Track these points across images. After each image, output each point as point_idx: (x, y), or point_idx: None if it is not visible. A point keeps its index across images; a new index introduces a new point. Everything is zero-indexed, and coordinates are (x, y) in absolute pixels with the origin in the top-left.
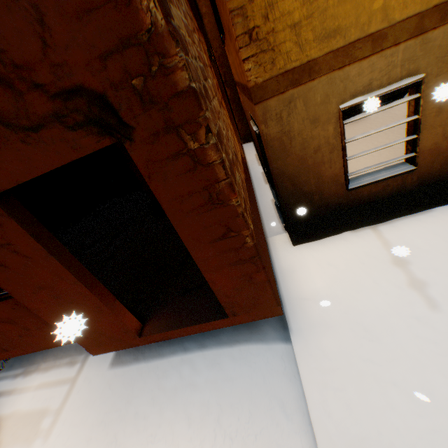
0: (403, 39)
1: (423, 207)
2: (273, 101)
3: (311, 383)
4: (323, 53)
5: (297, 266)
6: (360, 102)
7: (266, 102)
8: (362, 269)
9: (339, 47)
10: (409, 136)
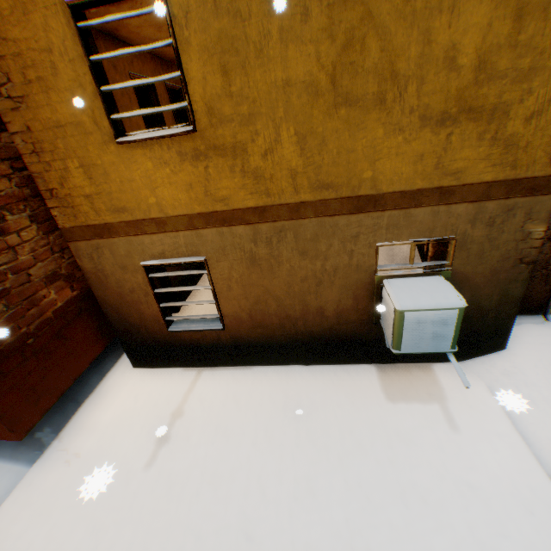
0: (181, 228)
1: (246, 363)
2: (83, 244)
3: (3, 511)
4: (117, 220)
5: (114, 390)
6: (157, 264)
7: (77, 242)
8: (149, 410)
9: (130, 219)
10: (211, 301)
